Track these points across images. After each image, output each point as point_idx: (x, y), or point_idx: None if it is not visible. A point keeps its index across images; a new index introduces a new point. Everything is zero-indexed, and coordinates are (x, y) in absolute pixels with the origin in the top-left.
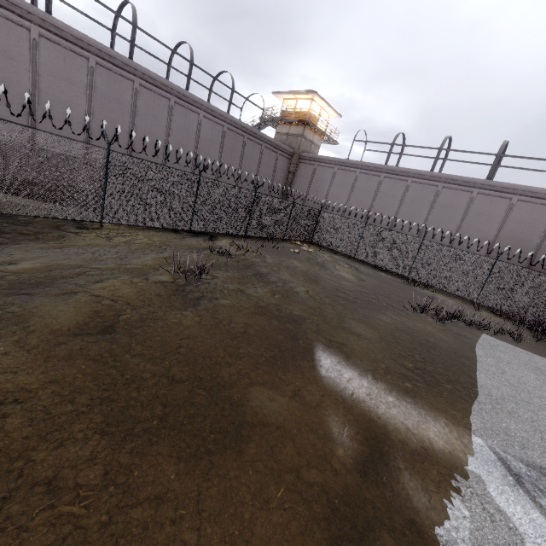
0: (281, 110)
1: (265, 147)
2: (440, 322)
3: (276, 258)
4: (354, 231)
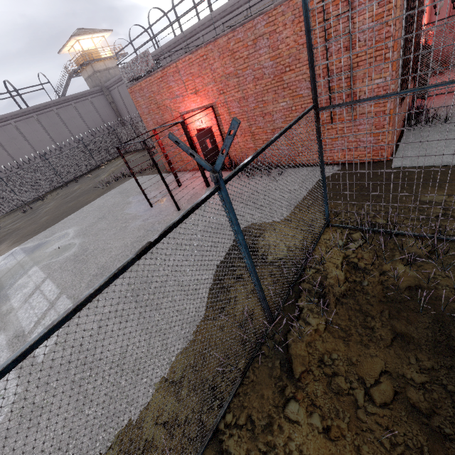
0: (74, 61)
1: (75, 103)
2: (112, 185)
3: (67, 191)
4: (132, 133)
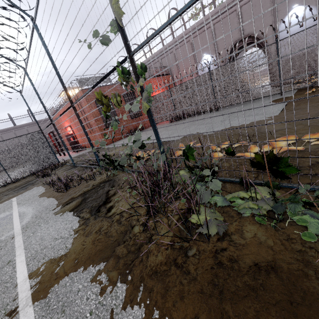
0: (64, 100)
1: None
2: None
3: None
4: None
